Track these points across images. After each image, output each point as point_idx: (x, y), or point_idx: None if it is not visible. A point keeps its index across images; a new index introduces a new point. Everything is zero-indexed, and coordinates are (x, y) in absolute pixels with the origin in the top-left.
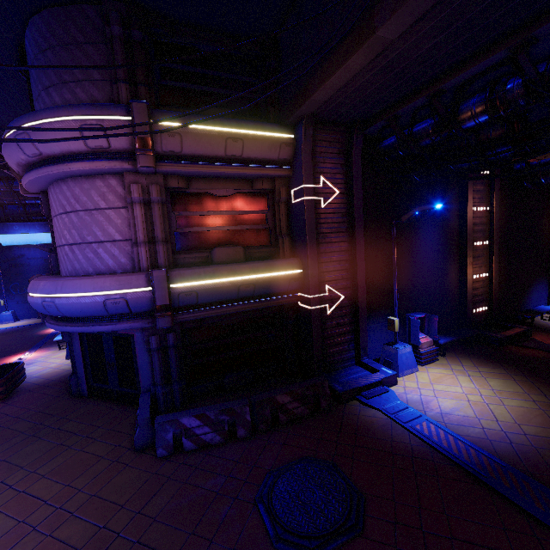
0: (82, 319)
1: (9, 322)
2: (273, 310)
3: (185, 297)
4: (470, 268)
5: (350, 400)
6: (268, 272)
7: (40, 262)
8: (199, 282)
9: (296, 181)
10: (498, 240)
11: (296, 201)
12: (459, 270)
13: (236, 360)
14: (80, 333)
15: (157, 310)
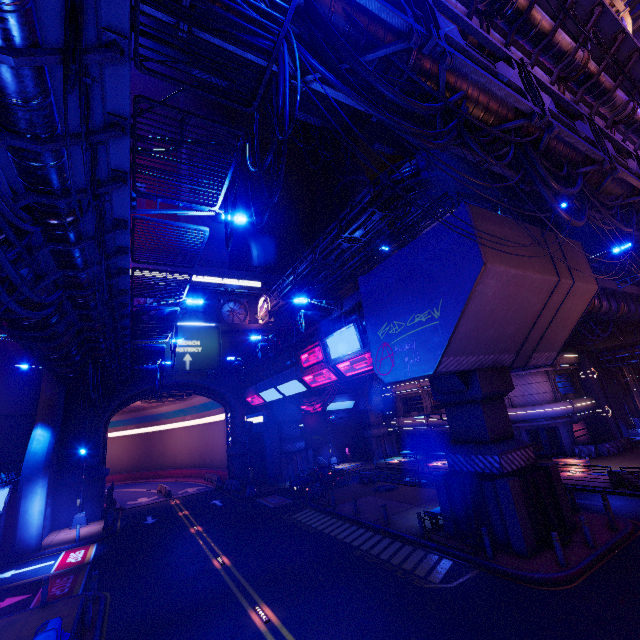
0: (549, 418)
1: (336, 465)
2: (586, 418)
3: (577, 409)
4: (636, 401)
5: (638, 444)
6: (588, 402)
7: (342, 422)
8: (577, 404)
9: (582, 370)
10: (639, 388)
11: (584, 376)
12: (632, 402)
13: (581, 439)
14: (525, 431)
15: (574, 413)
